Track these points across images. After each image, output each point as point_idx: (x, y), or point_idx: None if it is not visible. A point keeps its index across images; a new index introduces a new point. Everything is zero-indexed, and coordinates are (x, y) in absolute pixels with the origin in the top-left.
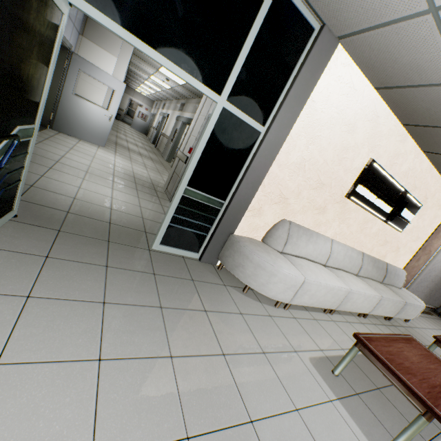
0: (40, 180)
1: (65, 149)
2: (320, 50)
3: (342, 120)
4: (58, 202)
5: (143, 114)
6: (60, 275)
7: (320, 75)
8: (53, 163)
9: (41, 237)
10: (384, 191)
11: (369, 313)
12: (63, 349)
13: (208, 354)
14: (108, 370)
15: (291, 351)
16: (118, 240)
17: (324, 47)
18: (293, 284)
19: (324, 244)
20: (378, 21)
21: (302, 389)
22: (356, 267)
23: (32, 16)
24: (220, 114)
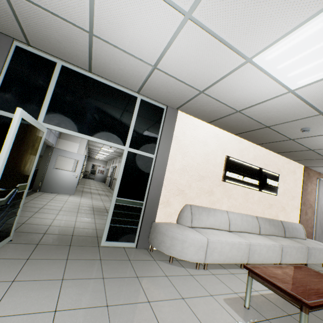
0: (29, 219)
1: (47, 200)
2: (170, 115)
3: (198, 141)
4: (39, 229)
5: (101, 170)
6: (35, 268)
7: (175, 125)
8: (38, 209)
9: (26, 249)
10: (246, 171)
11: (281, 262)
12: (31, 307)
13: (136, 302)
14: (60, 316)
15: (207, 295)
16: (77, 244)
17: (171, 114)
18: (201, 245)
19: (221, 215)
20: (186, 100)
21: (215, 319)
22: (255, 227)
23: (29, 137)
24: (127, 154)
